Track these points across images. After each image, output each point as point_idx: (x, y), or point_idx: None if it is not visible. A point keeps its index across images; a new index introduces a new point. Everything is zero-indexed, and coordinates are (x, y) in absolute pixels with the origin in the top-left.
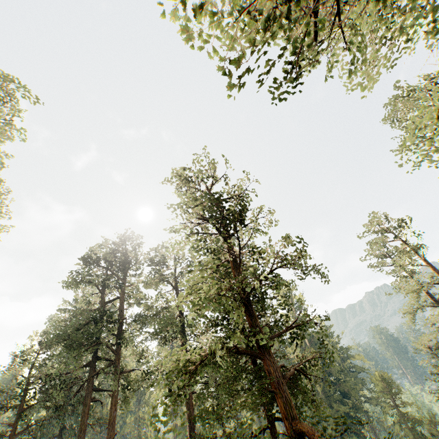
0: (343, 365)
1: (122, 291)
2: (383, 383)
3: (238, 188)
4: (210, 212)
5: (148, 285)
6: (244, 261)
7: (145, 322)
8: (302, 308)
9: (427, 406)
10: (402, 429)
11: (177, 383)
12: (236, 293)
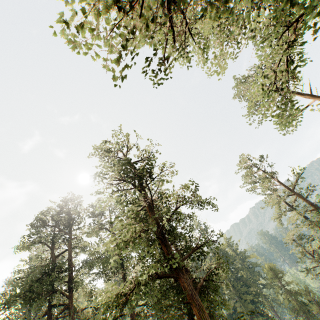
0: (244, 264)
1: (69, 244)
2: (271, 271)
3: (146, 151)
4: (125, 173)
5: (90, 235)
6: (158, 204)
7: (90, 265)
8: (208, 228)
9: (302, 280)
10: (289, 302)
11: (110, 316)
12: (151, 231)
